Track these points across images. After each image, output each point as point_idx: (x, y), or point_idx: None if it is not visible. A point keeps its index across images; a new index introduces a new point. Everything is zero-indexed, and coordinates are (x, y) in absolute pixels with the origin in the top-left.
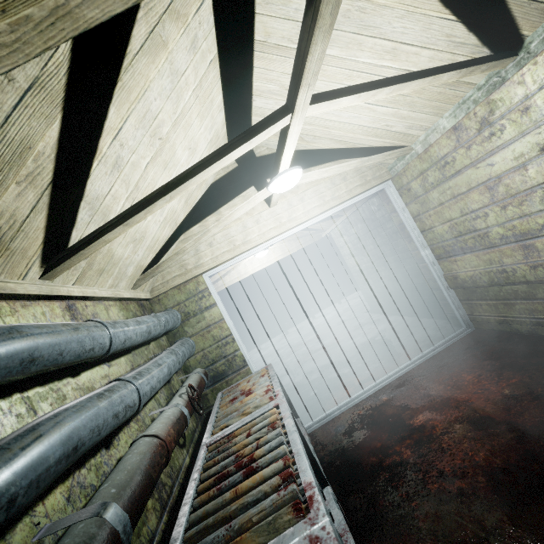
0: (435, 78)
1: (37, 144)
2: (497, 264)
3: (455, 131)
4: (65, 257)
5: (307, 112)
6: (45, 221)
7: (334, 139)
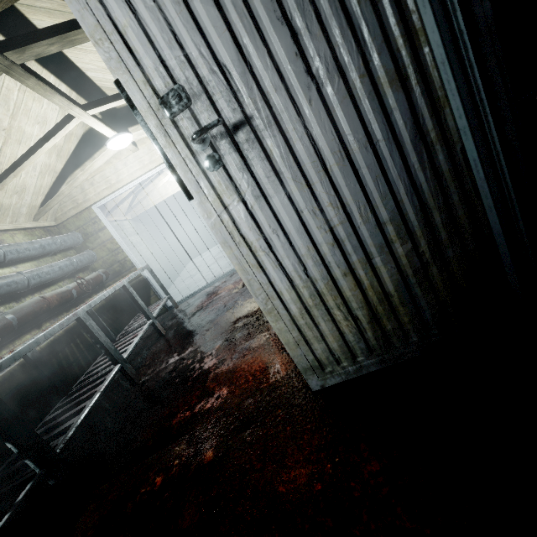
0: None
1: None
2: None
3: None
4: None
5: (90, 113)
6: None
7: None
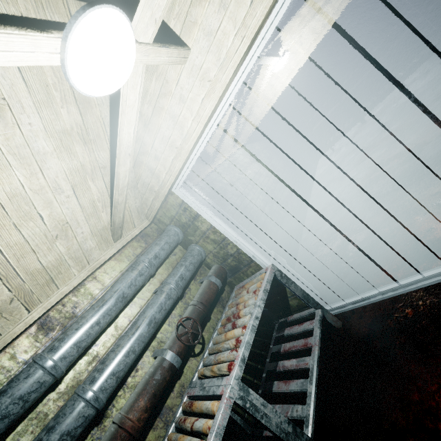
0: None
1: None
2: None
3: None
4: None
5: None
6: None
7: None
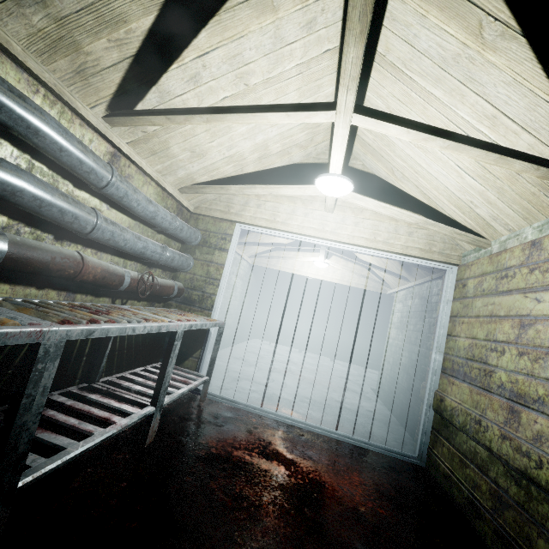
0: (503, 159)
1: (132, 23)
2: (480, 412)
3: (532, 246)
4: (122, 115)
5: (354, 120)
6: (120, 80)
7: (420, 189)
